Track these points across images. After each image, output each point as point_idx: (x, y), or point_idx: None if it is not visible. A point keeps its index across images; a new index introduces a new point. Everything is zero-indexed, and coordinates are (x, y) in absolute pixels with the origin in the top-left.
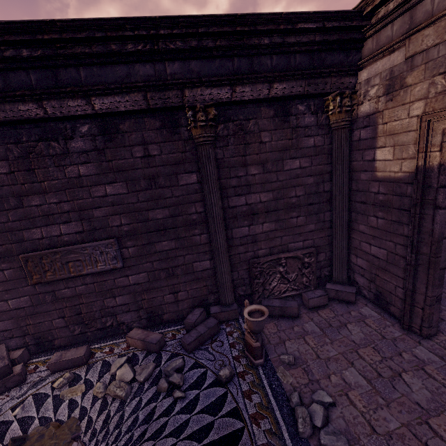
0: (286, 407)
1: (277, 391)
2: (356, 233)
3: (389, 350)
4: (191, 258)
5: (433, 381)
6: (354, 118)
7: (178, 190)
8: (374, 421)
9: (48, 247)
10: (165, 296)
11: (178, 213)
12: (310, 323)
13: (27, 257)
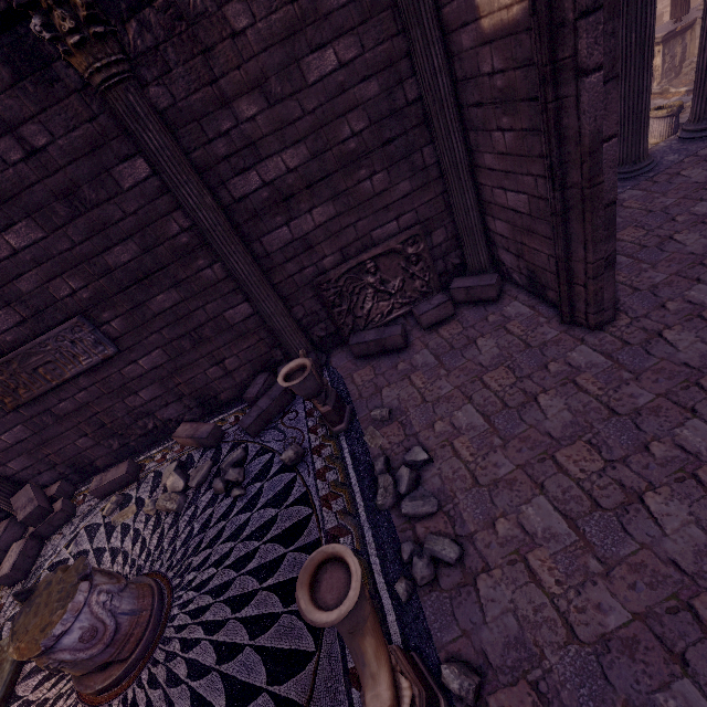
0: (368, 478)
1: (359, 460)
2: (483, 174)
3: (531, 364)
4: (216, 307)
5: (582, 396)
6: None
7: (129, 200)
8: (480, 470)
9: None
10: (207, 371)
11: (152, 242)
12: (423, 351)
13: None
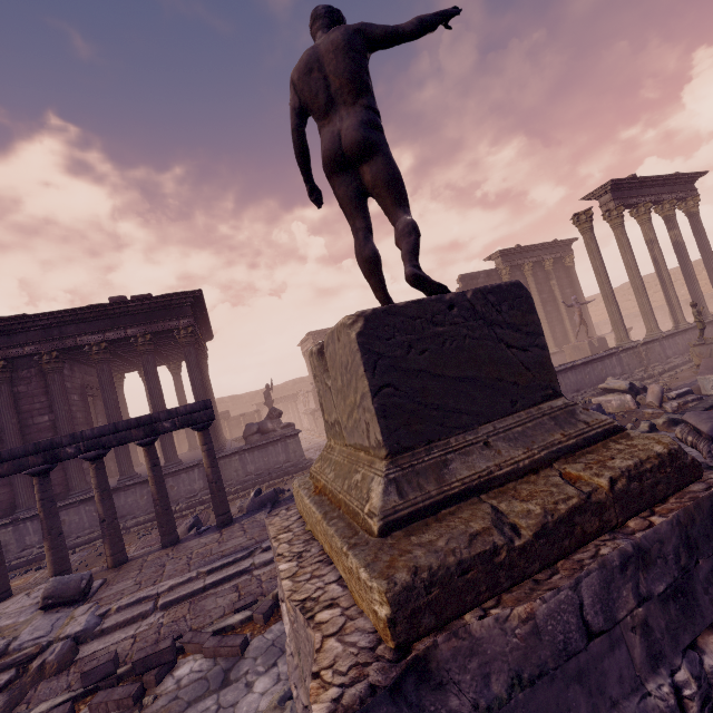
0: None
1: None
2: None
3: None
4: None
5: None
6: None
7: None
8: None
9: None
10: None
11: None
12: None
13: None
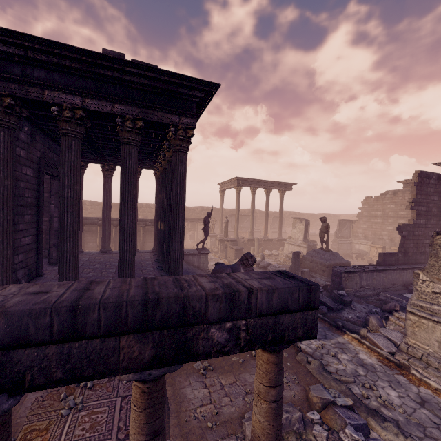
0: None
1: None
2: None
3: None
4: None
5: None
6: None
7: None
8: None
9: None
10: None
11: None
12: None
13: None
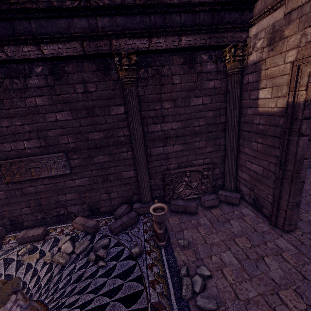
0: (176, 276)
1: (171, 265)
2: (242, 154)
3: (258, 239)
4: (120, 168)
5: (286, 264)
6: (245, 66)
7: (110, 118)
8: (238, 290)
9: (16, 157)
10: (101, 195)
11: (110, 135)
12: (204, 218)
13: (1, 164)
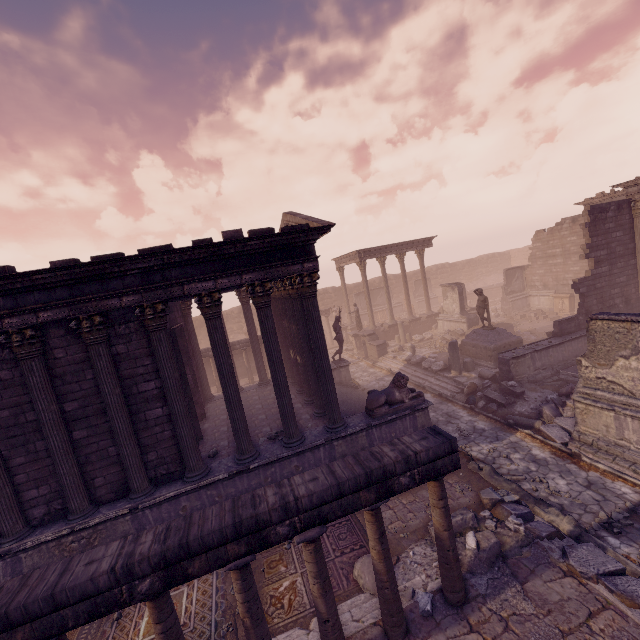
0: None
1: None
2: None
3: None
4: None
5: None
6: None
7: None
8: None
9: None
10: None
11: None
12: None
13: None
